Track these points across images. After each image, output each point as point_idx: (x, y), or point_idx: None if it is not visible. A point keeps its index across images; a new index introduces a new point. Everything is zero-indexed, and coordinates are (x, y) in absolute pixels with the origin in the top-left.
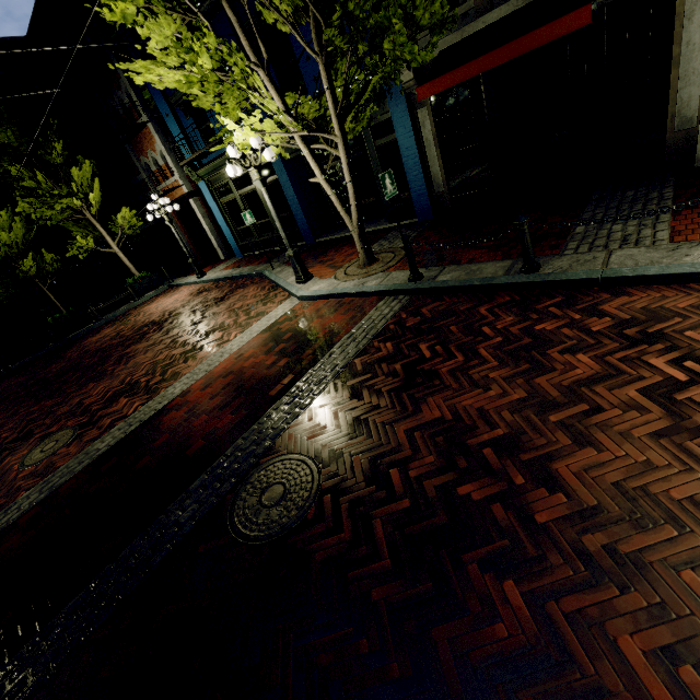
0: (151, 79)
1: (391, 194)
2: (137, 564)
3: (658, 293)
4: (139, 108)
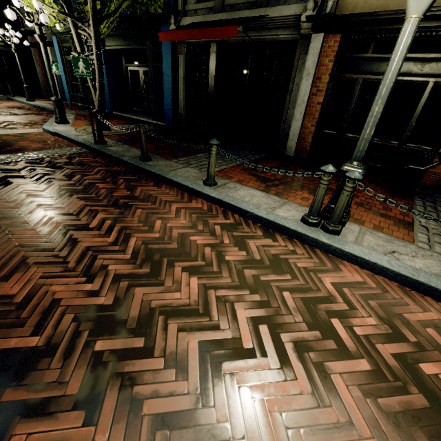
0: None
1: (83, 74)
2: None
3: (169, 191)
4: None
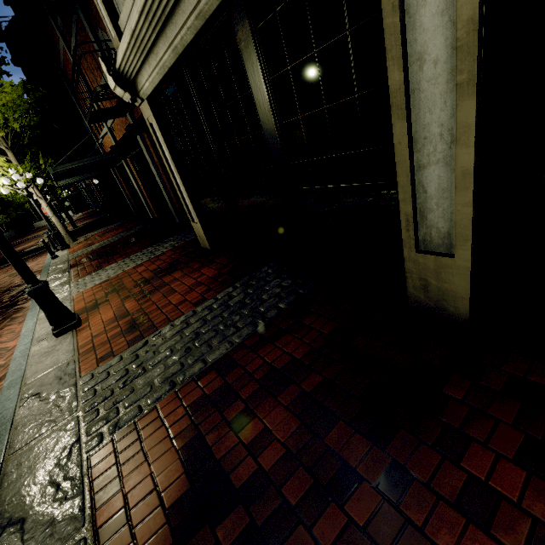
0: None
1: None
2: None
3: None
4: None
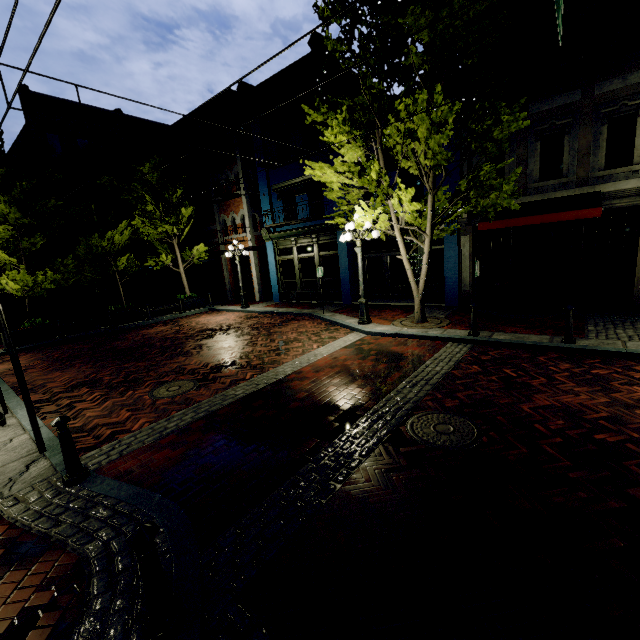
0: (316, 173)
1: (476, 274)
2: (348, 454)
3: None
4: (241, 185)
